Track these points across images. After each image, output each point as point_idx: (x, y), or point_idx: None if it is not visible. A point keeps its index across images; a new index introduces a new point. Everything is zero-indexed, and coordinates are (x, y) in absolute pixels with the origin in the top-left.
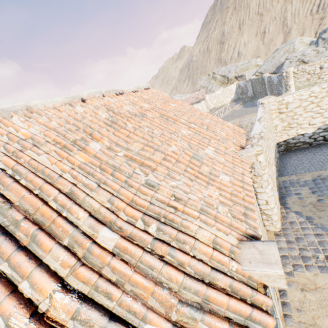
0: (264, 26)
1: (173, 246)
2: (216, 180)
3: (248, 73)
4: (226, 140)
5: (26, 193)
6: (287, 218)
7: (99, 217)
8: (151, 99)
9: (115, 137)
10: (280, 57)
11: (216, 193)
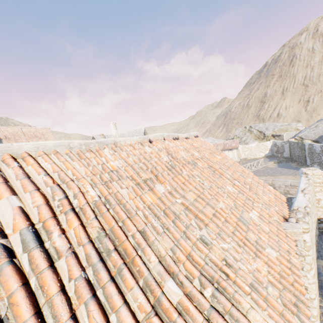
0: (308, 95)
1: (227, 320)
2: (263, 252)
3: (287, 134)
4: (268, 206)
5: (115, 224)
6: None
7: (164, 264)
8: (200, 147)
9: (174, 181)
10: None
11: (264, 268)
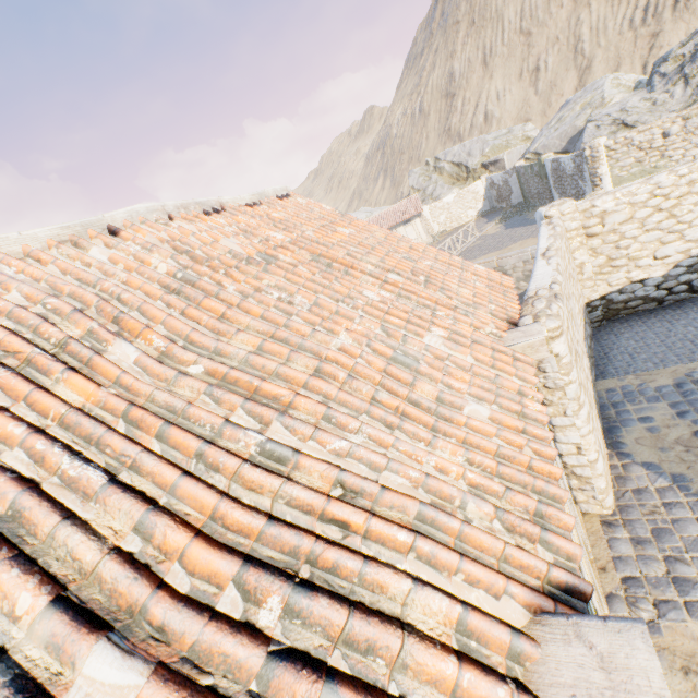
0: (535, 56)
1: (334, 670)
2: (456, 419)
3: (510, 154)
4: (473, 308)
5: None
6: (628, 481)
7: (95, 594)
8: (292, 219)
9: (188, 321)
10: (575, 117)
11: (458, 459)
